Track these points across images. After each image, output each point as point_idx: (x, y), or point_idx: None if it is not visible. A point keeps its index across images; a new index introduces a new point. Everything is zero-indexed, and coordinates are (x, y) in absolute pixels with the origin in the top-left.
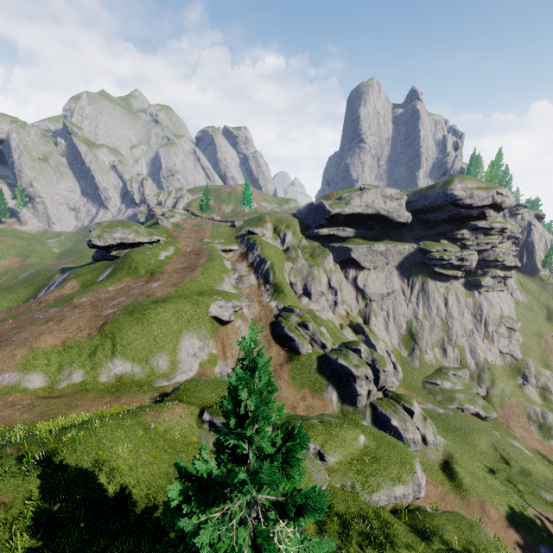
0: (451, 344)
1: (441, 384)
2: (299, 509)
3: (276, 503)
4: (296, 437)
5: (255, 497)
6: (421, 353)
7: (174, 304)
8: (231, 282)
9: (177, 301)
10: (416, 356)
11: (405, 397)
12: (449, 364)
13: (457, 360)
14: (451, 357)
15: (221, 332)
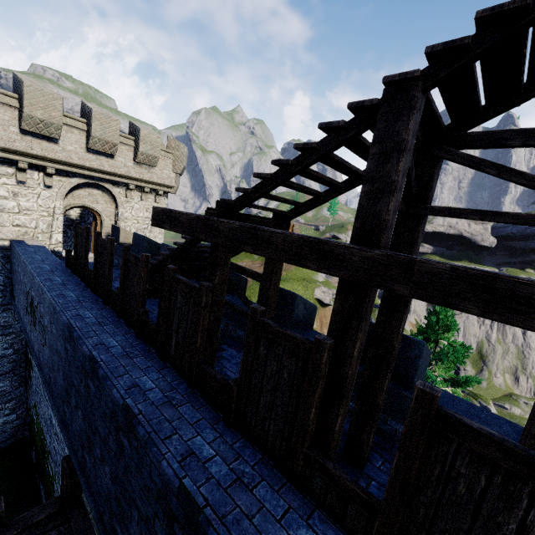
0: (525, 373)
1: (509, 409)
2: (464, 382)
3: (447, 379)
4: (464, 347)
5: (434, 375)
6: (489, 375)
7: (291, 284)
8: (322, 276)
9: (292, 282)
10: (483, 377)
11: (482, 396)
12: (520, 392)
13: (530, 391)
14: (523, 386)
15: (321, 312)
